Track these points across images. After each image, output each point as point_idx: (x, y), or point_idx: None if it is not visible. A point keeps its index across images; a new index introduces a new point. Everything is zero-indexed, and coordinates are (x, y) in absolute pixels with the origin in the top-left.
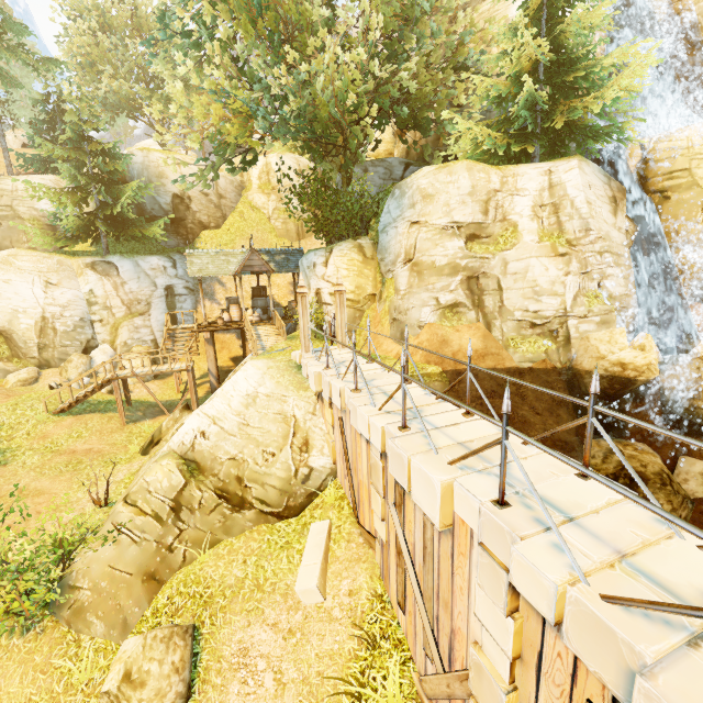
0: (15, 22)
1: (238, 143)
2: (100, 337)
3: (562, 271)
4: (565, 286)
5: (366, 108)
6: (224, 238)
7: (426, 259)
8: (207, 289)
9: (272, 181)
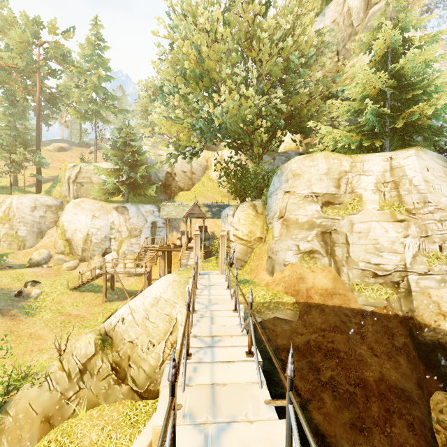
0: (113, 95)
1: (188, 145)
2: (113, 247)
3: (401, 234)
4: (404, 246)
5: (259, 122)
6: (191, 196)
7: (292, 217)
8: (176, 225)
9: (223, 165)
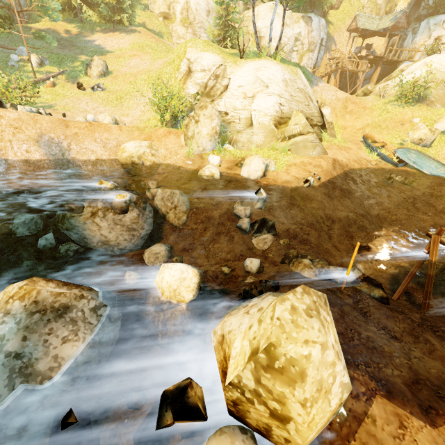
0: None
1: None
2: (293, 61)
3: None
4: None
5: None
6: (340, 16)
7: None
8: (329, 46)
9: None
